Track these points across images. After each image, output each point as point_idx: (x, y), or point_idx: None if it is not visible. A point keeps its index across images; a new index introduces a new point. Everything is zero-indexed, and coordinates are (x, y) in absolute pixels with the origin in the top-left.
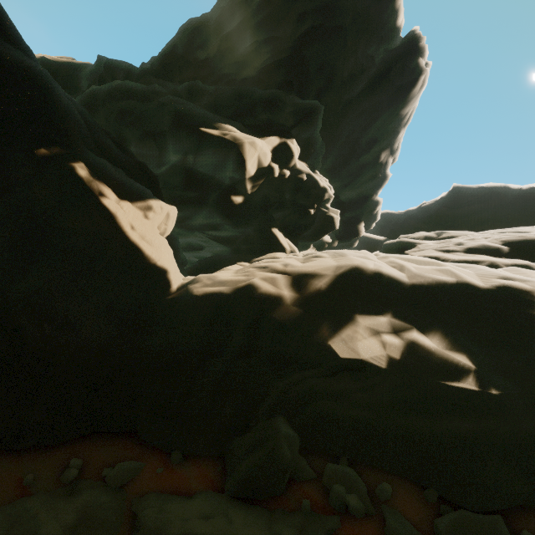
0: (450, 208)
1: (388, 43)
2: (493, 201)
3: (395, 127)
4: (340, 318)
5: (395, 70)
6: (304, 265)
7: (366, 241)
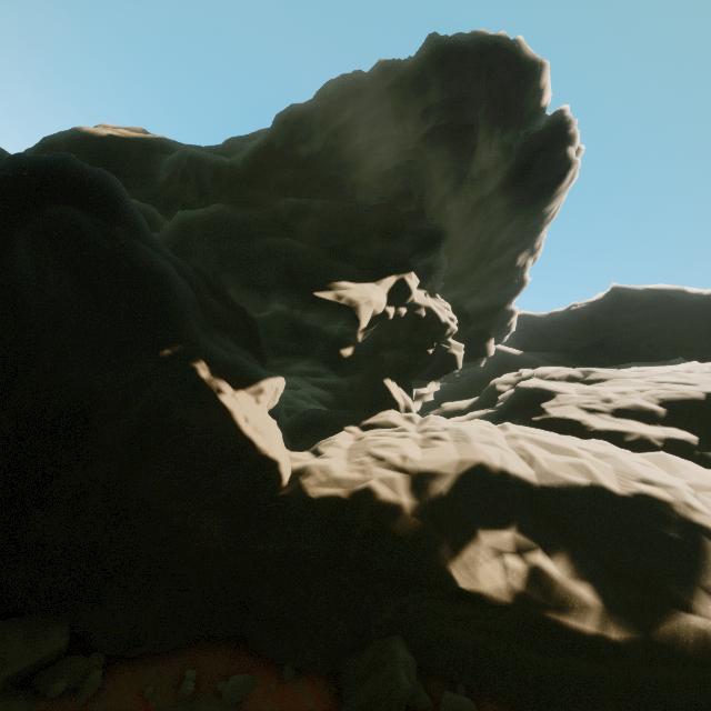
0: (607, 314)
1: (530, 125)
2: (664, 307)
3: (537, 225)
4: (462, 533)
5: (538, 165)
6: (424, 459)
7: (497, 354)
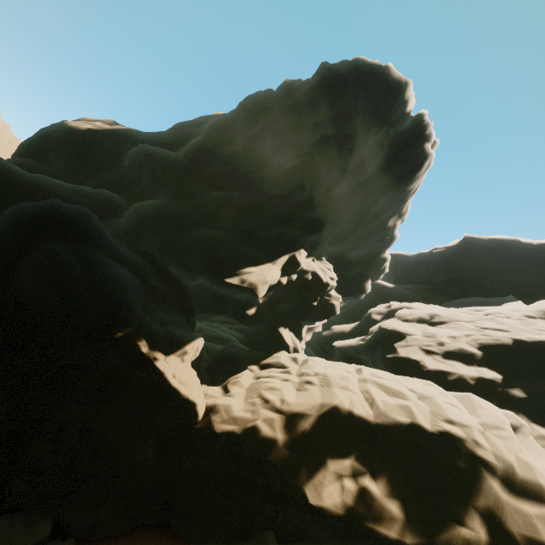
0: (460, 257)
1: (398, 125)
2: (503, 253)
3: (403, 198)
4: (316, 461)
5: (401, 158)
6: (296, 402)
7: (375, 286)
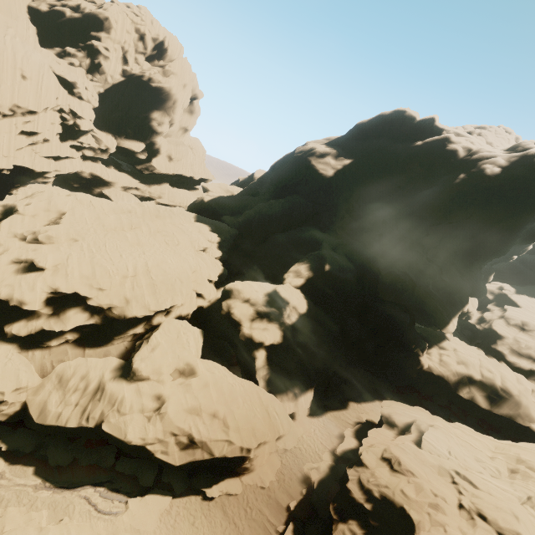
0: None
1: None
2: None
3: None
4: (463, 387)
5: None
6: (458, 370)
7: None
